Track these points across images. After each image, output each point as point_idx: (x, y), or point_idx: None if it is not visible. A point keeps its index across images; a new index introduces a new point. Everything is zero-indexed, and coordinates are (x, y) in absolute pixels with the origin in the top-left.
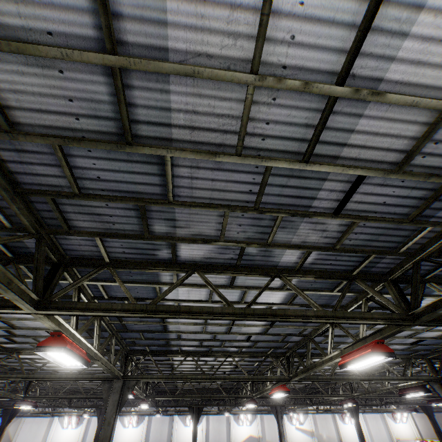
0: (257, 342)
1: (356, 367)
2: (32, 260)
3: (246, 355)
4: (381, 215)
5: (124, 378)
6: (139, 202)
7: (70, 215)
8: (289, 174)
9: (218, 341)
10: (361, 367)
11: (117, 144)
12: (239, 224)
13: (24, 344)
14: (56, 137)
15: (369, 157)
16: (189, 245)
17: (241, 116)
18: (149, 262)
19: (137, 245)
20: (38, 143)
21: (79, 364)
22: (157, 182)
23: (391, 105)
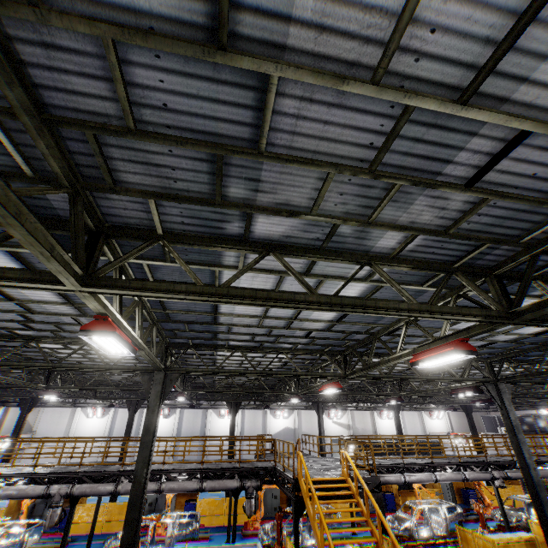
0: (316, 339)
1: (428, 365)
2: (60, 225)
3: (300, 352)
4: (521, 192)
5: (165, 370)
6: (218, 149)
7: (117, 163)
8: (432, 122)
9: (273, 336)
10: (434, 365)
11: (204, 47)
12: (340, 193)
13: (43, 332)
14: (110, 24)
15: (547, 104)
16: (269, 218)
17: (399, 13)
18: (213, 237)
19: (201, 214)
20: (78, 34)
21: (125, 352)
22: (248, 120)
23: None
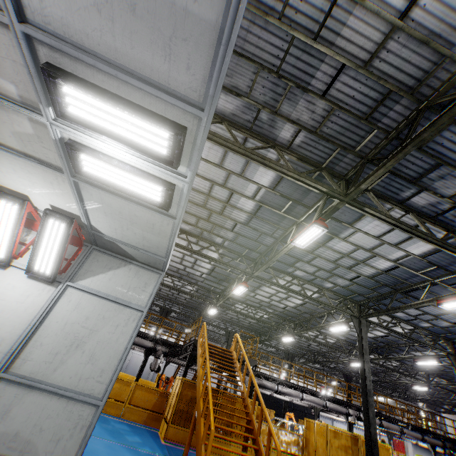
0: (238, 235)
1: (301, 244)
2: None
3: (226, 249)
4: (350, 109)
5: None
6: None
7: None
8: (304, 49)
9: (211, 223)
10: (305, 244)
11: None
12: (263, 86)
13: None
14: None
15: (351, 51)
16: (226, 96)
17: None
18: None
19: None
20: None
21: None
22: None
23: (368, 12)
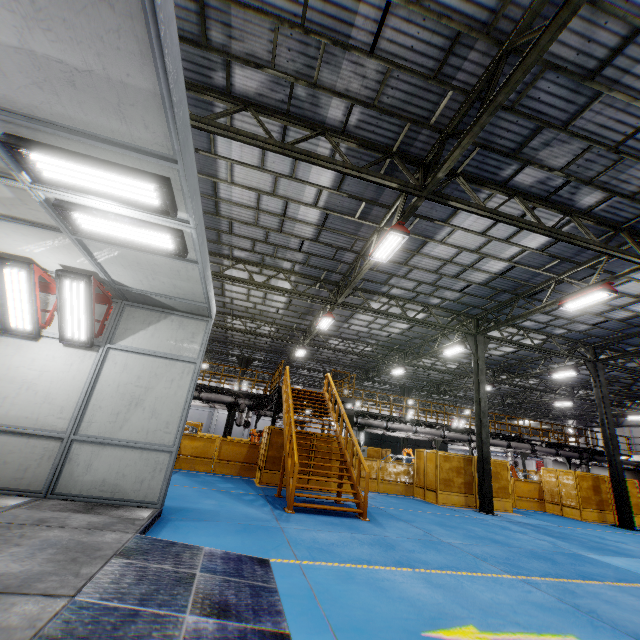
0: (309, 255)
1: (382, 258)
2: None
3: (298, 275)
4: (411, 66)
5: None
6: None
7: None
8: None
9: (271, 244)
10: (386, 257)
11: None
12: (288, 49)
13: None
14: None
15: None
16: (243, 70)
17: None
18: (205, 87)
19: (194, 58)
20: None
21: None
22: None
23: None
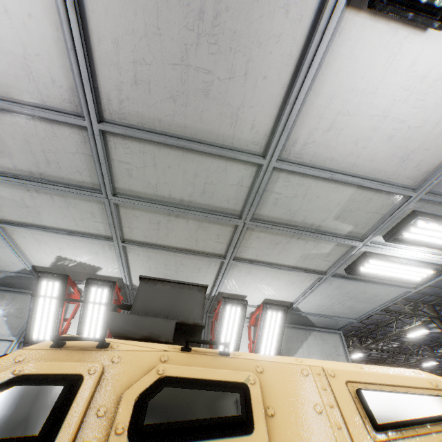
0: None
1: None
2: None
3: None
4: None
5: None
6: None
7: None
8: None
9: None
10: None
11: None
12: None
13: None
14: None
15: None
16: None
17: None
18: None
19: None
20: None
21: None
22: None
23: None
